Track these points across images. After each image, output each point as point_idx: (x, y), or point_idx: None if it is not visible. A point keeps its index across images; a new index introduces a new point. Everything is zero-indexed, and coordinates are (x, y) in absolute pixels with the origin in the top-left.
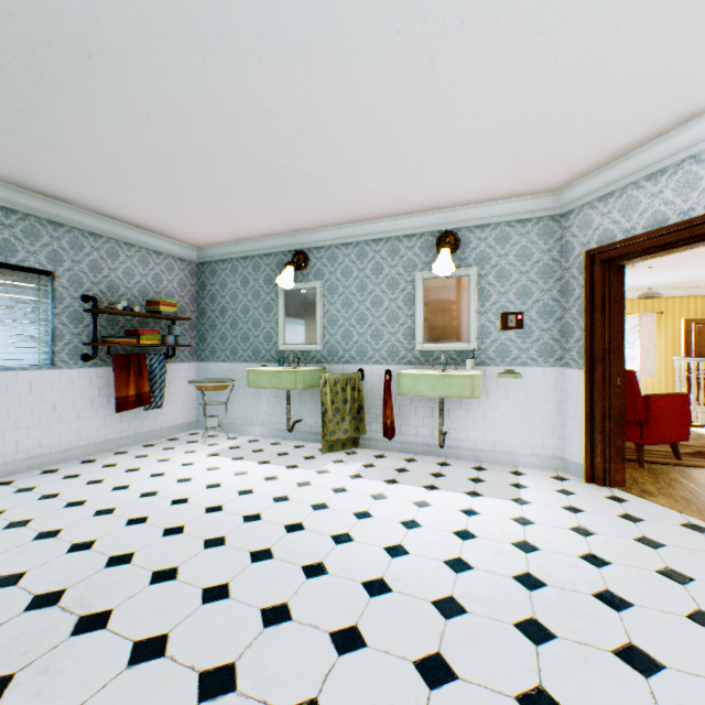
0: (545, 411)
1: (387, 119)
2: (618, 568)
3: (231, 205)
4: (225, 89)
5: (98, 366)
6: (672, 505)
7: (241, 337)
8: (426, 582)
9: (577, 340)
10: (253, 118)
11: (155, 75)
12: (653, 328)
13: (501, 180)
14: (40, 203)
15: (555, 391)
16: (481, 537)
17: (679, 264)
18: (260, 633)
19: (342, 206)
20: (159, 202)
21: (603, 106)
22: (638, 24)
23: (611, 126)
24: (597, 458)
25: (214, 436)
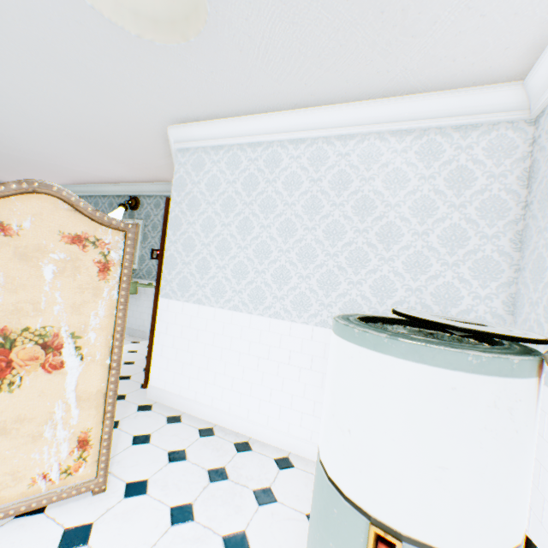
0: None
1: (14, 137)
2: None
3: (1, 165)
4: None
5: None
6: None
7: None
8: None
9: None
10: None
11: None
12: None
13: (135, 172)
14: None
15: None
16: None
17: None
18: None
19: (68, 174)
20: None
21: (115, 145)
22: (63, 117)
23: (139, 154)
24: None
25: None
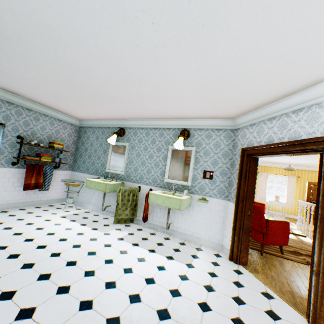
0: (217, 220)
1: (145, 79)
2: (213, 314)
3: (89, 105)
4: (68, 58)
5: (19, 168)
6: (264, 279)
7: (92, 163)
8: (112, 306)
9: (234, 189)
10: (85, 71)
11: (36, 49)
12: (294, 183)
13: (206, 110)
14: (3, 93)
15: (223, 211)
16: (157, 283)
17: (304, 156)
18: (10, 323)
19: (138, 111)
20: (56, 99)
21: (242, 86)
22: (245, 55)
23: (249, 95)
24: (235, 249)
25: (71, 207)
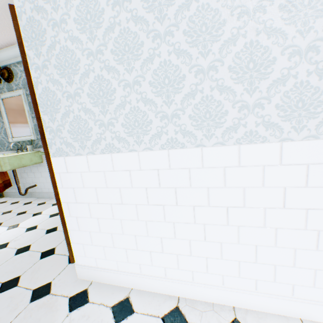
0: None
1: None
2: None
3: None
4: None
5: None
6: None
7: None
8: None
9: None
10: None
11: None
12: None
13: None
14: None
15: None
16: None
17: None
18: None
19: None
20: None
21: None
22: None
23: None
24: None
25: None
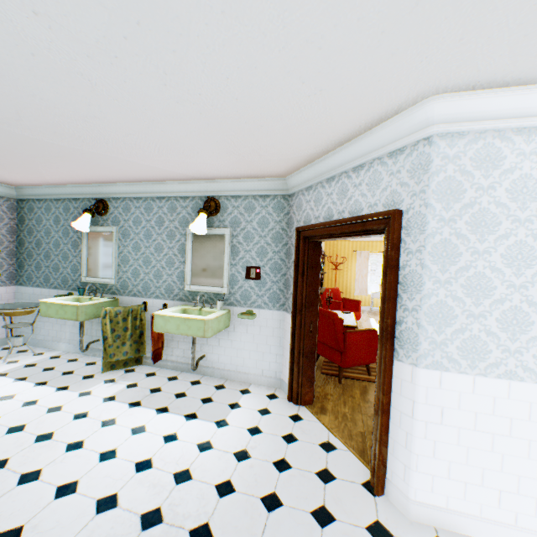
0: (272, 343)
1: (93, 116)
2: (235, 497)
3: (14, 160)
4: None
5: None
6: (330, 422)
7: (53, 267)
8: (60, 528)
9: (292, 293)
10: None
11: None
12: None
13: (236, 166)
14: None
15: (279, 329)
16: (156, 467)
17: None
18: None
19: (119, 170)
20: None
21: (269, 128)
22: (244, 79)
23: (288, 141)
24: (295, 384)
25: (23, 352)
